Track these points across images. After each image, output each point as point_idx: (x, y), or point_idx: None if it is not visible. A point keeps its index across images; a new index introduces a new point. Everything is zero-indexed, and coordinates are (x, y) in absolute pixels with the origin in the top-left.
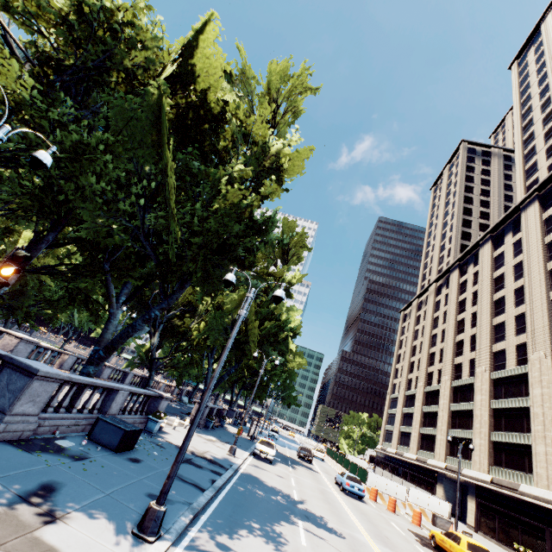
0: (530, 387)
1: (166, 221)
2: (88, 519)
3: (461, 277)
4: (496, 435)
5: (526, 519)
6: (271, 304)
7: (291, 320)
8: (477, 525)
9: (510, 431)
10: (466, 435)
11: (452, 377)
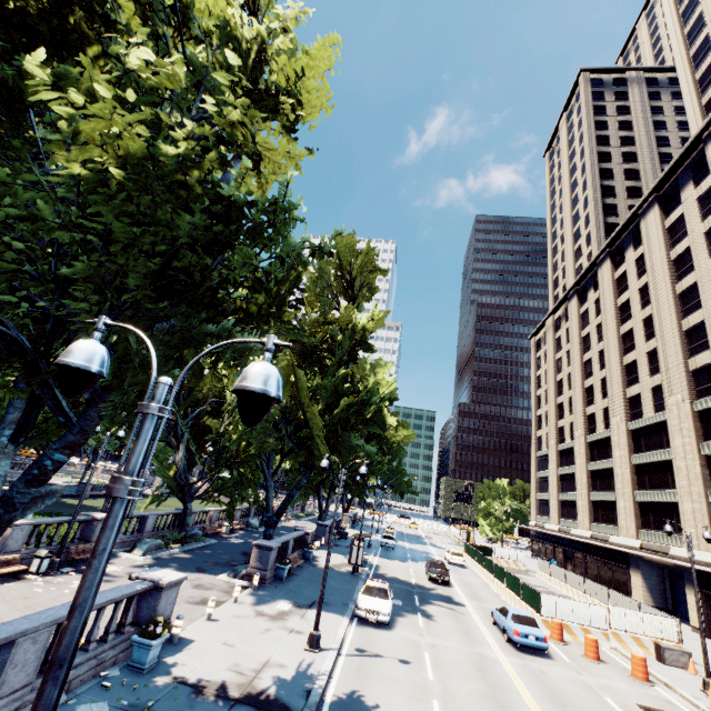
0: None
1: None
2: None
3: (616, 270)
4: None
5: None
6: (340, 370)
7: (382, 382)
8: (709, 628)
9: None
10: (665, 497)
11: (627, 417)
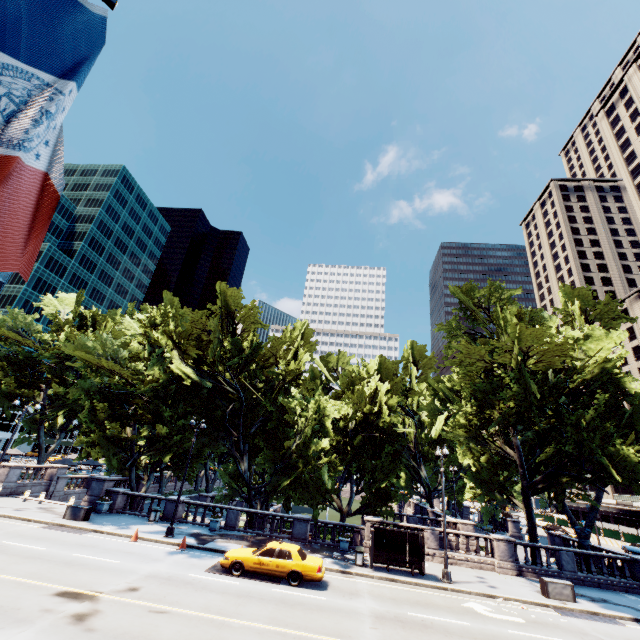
0: None
1: None
2: None
3: None
4: None
5: None
6: None
7: None
8: None
9: None
10: None
11: None
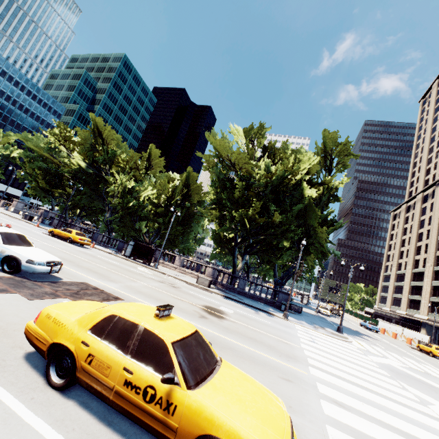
0: None
1: (309, 240)
2: (327, 328)
3: None
4: None
5: None
6: None
7: None
8: None
9: None
10: None
11: (434, 264)
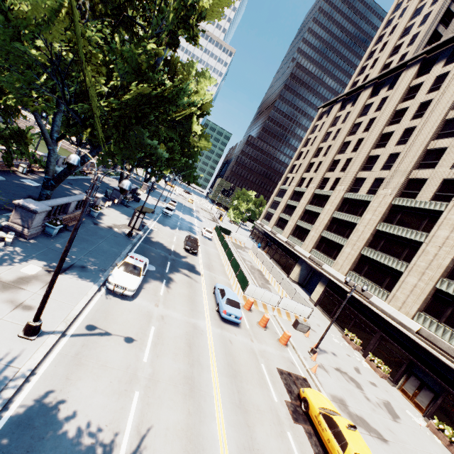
0: (436, 227)
1: None
2: None
3: (417, 78)
4: (369, 251)
5: (364, 319)
6: (146, 44)
7: (200, 92)
8: (318, 303)
9: (384, 253)
10: (338, 240)
11: (348, 189)
